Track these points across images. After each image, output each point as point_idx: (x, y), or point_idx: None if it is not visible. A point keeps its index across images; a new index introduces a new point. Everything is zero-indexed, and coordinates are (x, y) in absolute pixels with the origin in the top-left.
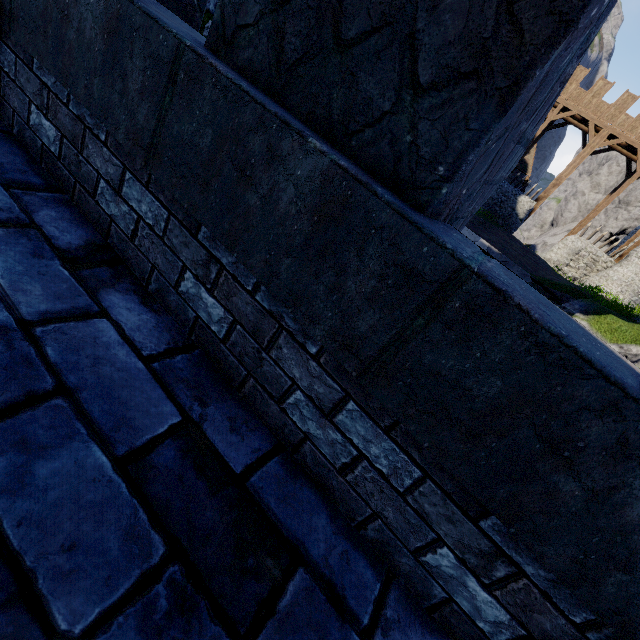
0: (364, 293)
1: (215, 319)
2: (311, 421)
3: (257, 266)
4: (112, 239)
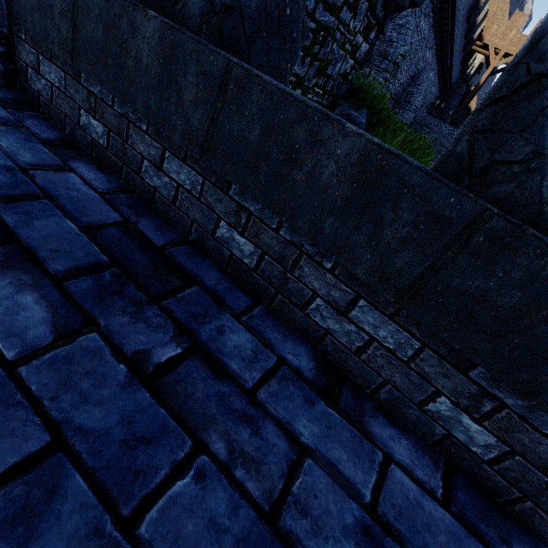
0: None
1: (479, 443)
2: None
3: None
4: (324, 347)
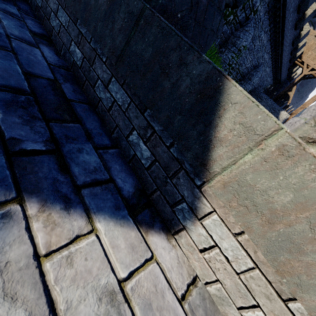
0: (119, 28)
1: (78, 59)
2: (102, 92)
3: (91, 30)
4: (52, 37)
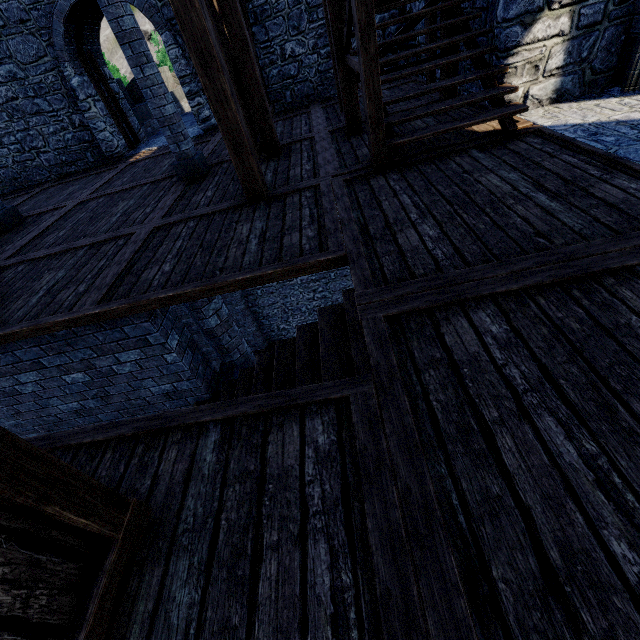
0: None
1: None
2: None
3: None
4: None
